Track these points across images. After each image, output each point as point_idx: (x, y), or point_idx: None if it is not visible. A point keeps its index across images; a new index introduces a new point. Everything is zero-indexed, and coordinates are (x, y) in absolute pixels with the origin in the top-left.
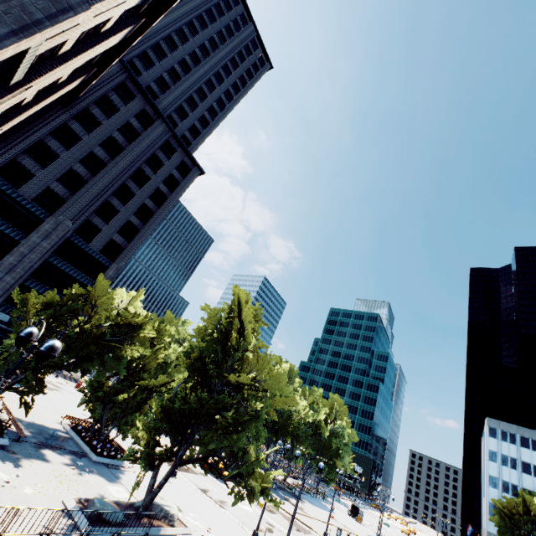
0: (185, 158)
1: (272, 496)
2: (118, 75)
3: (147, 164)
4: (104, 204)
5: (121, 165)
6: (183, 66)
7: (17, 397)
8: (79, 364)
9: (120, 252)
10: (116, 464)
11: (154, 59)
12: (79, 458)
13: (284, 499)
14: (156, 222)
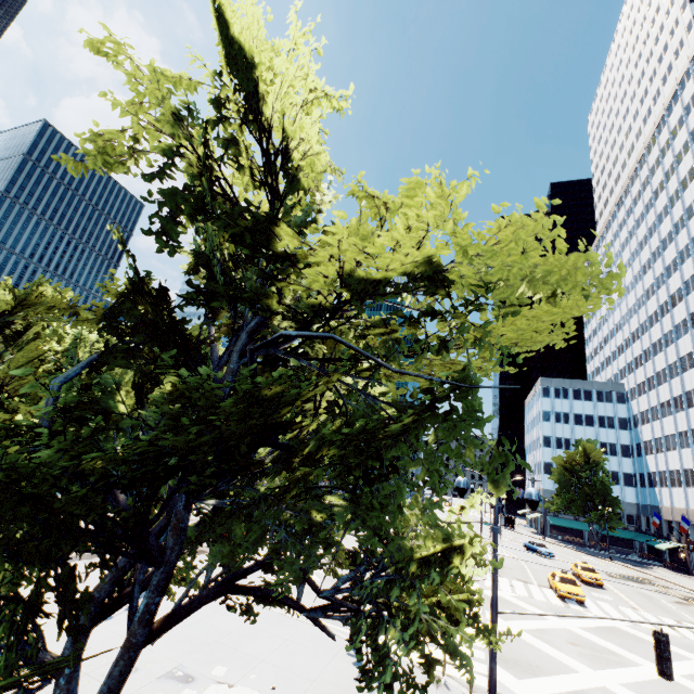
0: None
1: None
2: None
3: None
4: None
5: None
6: None
7: None
8: None
9: None
10: None
11: None
12: None
13: None
14: None
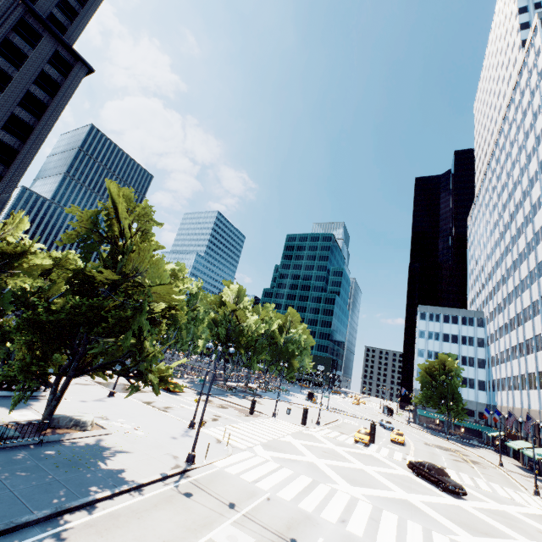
0: (59, 48)
1: (229, 397)
2: None
3: (0, 55)
4: None
5: None
6: None
7: None
8: None
9: None
10: (32, 395)
11: None
12: None
13: (242, 398)
14: (39, 139)
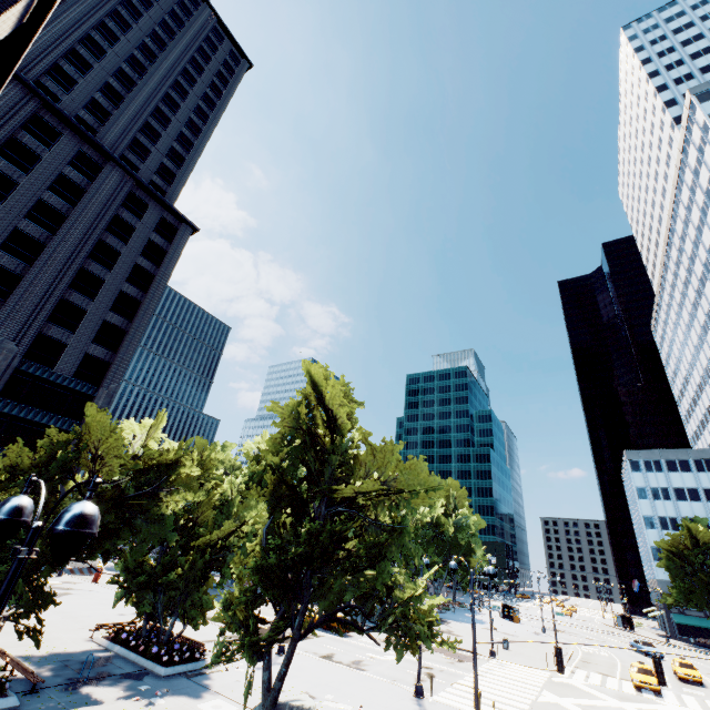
0: (164, 214)
1: None
2: (23, 104)
3: (110, 233)
4: (59, 305)
5: (68, 241)
6: (122, 79)
7: (7, 625)
8: (96, 546)
9: (105, 370)
10: (197, 668)
11: (74, 75)
12: (139, 681)
13: None
14: (147, 314)
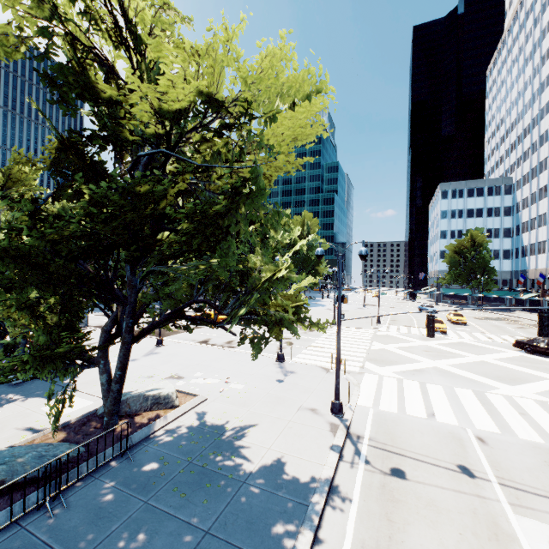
0: None
1: None
2: None
3: None
4: None
5: None
6: None
7: None
8: None
9: None
10: None
11: None
12: None
13: None
14: None
